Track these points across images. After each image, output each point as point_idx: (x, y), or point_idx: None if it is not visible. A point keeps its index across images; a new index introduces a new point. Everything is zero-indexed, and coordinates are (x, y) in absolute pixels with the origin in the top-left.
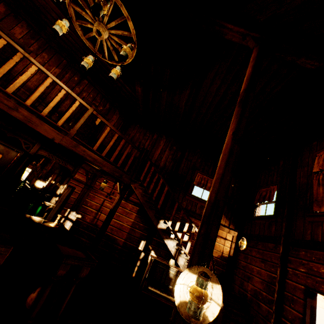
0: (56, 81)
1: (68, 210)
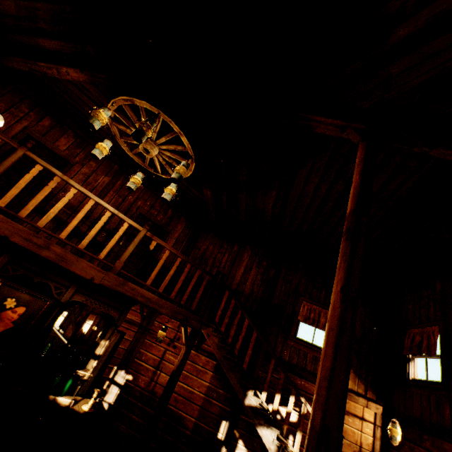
0: (100, 202)
1: (114, 368)
